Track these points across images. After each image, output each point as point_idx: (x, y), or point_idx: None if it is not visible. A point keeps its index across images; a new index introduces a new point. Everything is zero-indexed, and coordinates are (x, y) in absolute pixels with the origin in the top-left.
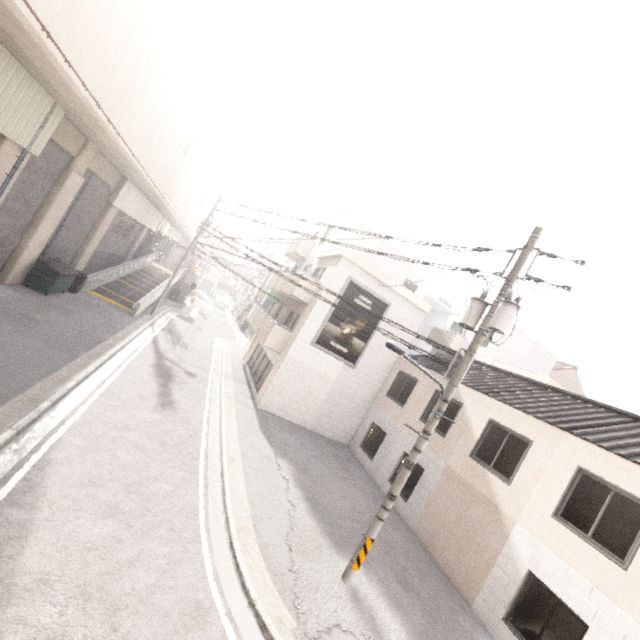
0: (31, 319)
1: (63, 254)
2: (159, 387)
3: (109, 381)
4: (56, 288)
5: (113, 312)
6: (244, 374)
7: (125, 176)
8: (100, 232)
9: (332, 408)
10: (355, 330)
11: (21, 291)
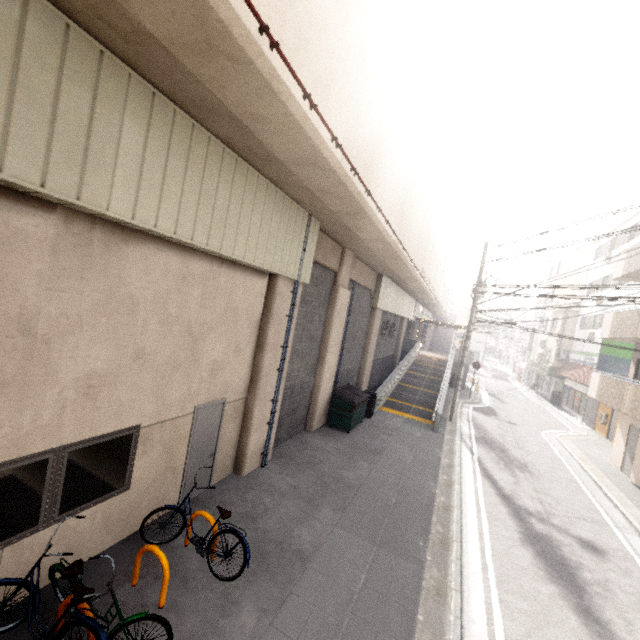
0: (345, 484)
1: (349, 376)
2: (583, 623)
3: (497, 632)
4: (354, 420)
5: (414, 432)
6: None
7: (380, 272)
8: (372, 340)
9: None
10: None
11: (327, 435)
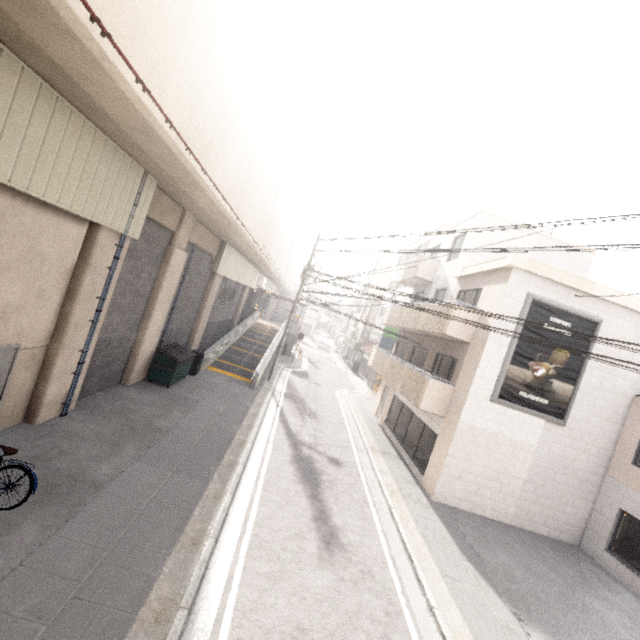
0: (155, 429)
1: (179, 335)
2: (310, 503)
3: (252, 514)
4: (177, 377)
5: (234, 389)
6: (387, 440)
7: (224, 240)
8: (209, 304)
9: (541, 489)
10: (553, 369)
11: (144, 389)
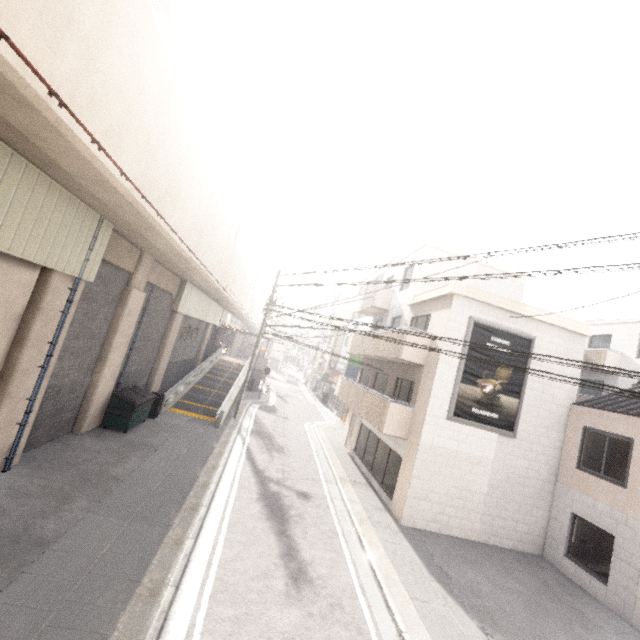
0: (110, 478)
1: (138, 377)
2: (278, 539)
3: (215, 558)
4: (135, 420)
5: (197, 429)
6: (357, 468)
7: (184, 279)
8: (170, 343)
9: (501, 502)
10: (499, 384)
11: (99, 437)
